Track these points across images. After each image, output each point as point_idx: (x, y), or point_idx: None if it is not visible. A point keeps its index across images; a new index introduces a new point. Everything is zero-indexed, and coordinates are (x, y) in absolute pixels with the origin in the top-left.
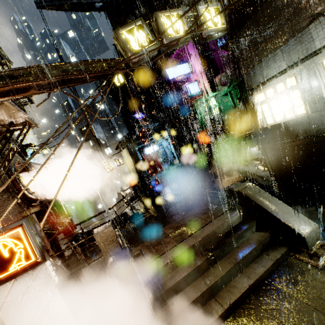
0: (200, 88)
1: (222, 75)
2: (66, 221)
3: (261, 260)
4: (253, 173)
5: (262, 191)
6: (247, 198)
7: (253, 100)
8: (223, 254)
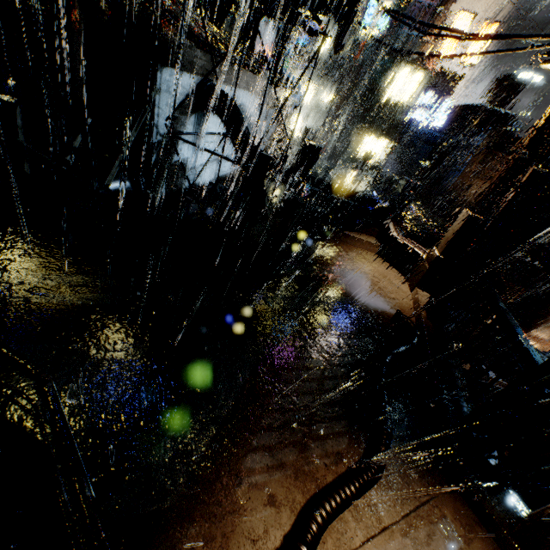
0: None
1: None
2: None
3: None
4: None
5: None
6: None
7: None
8: None
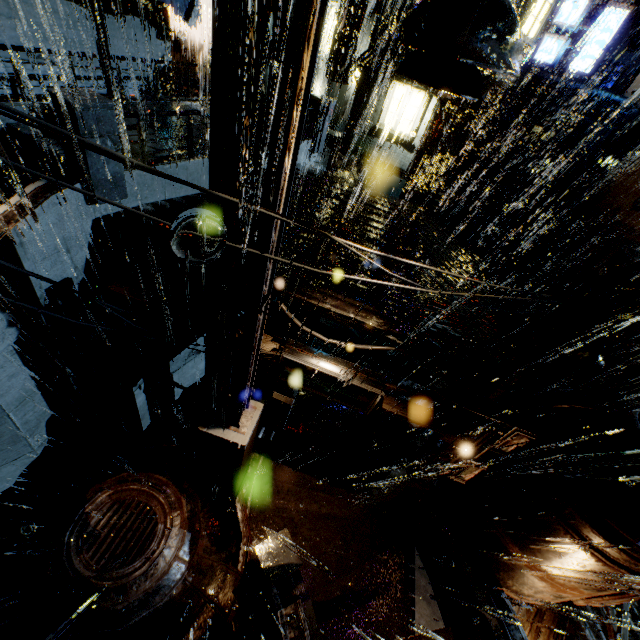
0: None
1: None
2: None
3: None
4: None
5: None
6: None
7: (330, 10)
8: None
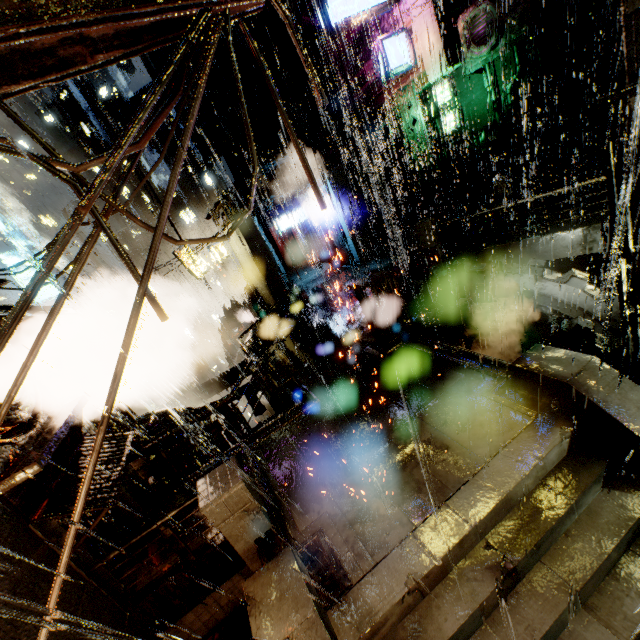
0: (415, 52)
1: (480, 11)
2: (122, 459)
3: (632, 573)
4: (553, 297)
5: (627, 382)
6: (588, 404)
7: None
8: (535, 558)
